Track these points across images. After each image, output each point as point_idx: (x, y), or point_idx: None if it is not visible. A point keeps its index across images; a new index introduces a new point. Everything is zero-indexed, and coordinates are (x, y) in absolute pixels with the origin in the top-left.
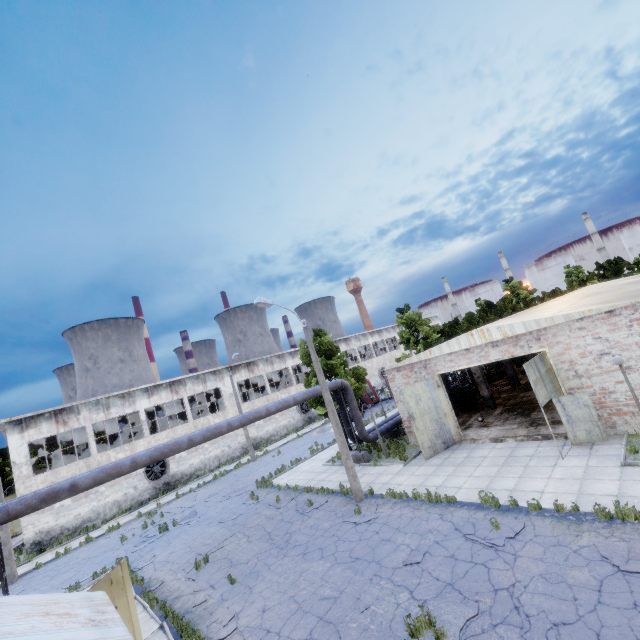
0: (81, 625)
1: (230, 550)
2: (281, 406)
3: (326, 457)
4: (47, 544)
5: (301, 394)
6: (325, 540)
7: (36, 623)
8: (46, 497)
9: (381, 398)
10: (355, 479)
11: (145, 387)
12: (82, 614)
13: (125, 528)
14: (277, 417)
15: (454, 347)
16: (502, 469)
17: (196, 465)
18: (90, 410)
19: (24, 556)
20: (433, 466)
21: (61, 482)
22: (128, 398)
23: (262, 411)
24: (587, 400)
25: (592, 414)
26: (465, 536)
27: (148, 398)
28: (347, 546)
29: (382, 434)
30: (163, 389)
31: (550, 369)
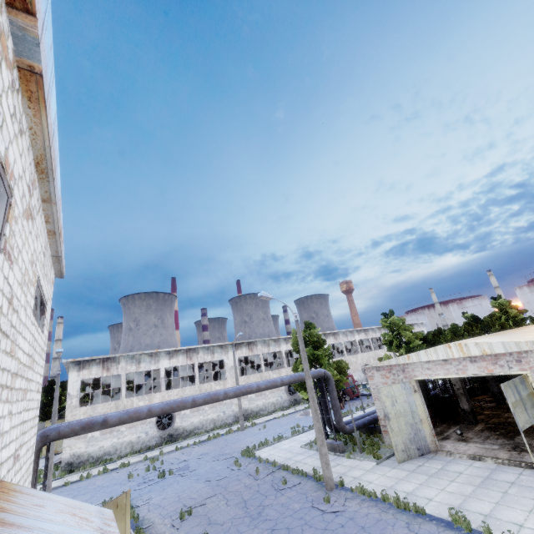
0: (93, 529)
1: (210, 508)
2: (270, 385)
3: (305, 440)
4: (76, 466)
5: (288, 377)
6: (293, 521)
7: (67, 518)
8: (85, 426)
9: (362, 393)
10: (327, 467)
11: (168, 350)
12: (95, 522)
13: (133, 467)
14: (267, 394)
15: (432, 356)
16: (478, 490)
17: (195, 424)
18: (127, 362)
19: (59, 472)
20: (405, 471)
21: (97, 416)
22: (155, 357)
23: (253, 386)
24: None
25: None
26: None
27: (169, 359)
28: (312, 532)
29: (358, 428)
30: (181, 354)
31: (532, 393)
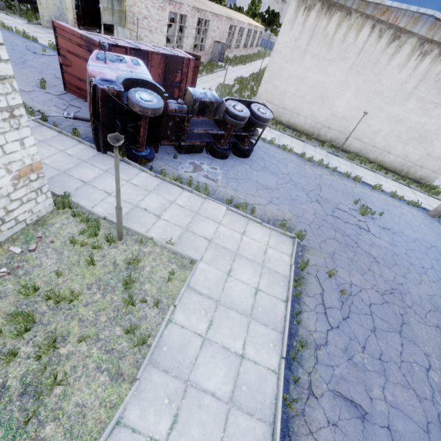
0: None
1: None
2: None
3: None
4: None
5: None
6: None
7: None
8: None
9: None
10: None
11: None
12: None
13: None
14: None
15: None
16: None
17: None
18: None
19: None
20: (45, 31)
21: None
22: None
23: None
24: (128, 35)
25: None
26: (27, 48)
27: None
28: None
29: (24, 1)
30: None
31: (124, 12)
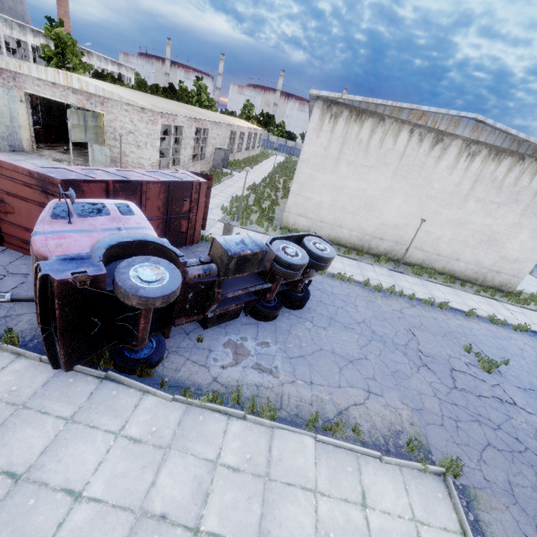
0: None
1: None
2: None
3: None
4: None
5: None
6: None
7: None
8: None
9: None
10: None
11: None
12: None
13: None
14: None
15: (42, 75)
16: None
17: None
18: None
19: None
20: None
21: None
22: None
23: None
24: (108, 153)
25: (107, 161)
26: None
27: None
28: None
29: None
30: None
31: (101, 127)
